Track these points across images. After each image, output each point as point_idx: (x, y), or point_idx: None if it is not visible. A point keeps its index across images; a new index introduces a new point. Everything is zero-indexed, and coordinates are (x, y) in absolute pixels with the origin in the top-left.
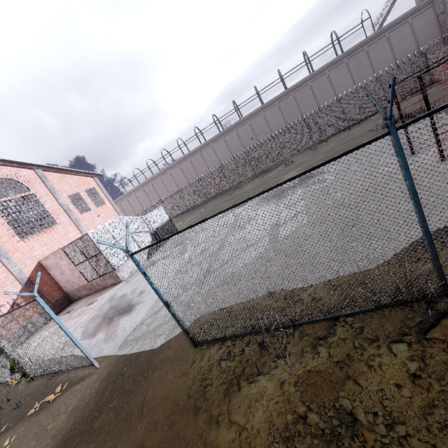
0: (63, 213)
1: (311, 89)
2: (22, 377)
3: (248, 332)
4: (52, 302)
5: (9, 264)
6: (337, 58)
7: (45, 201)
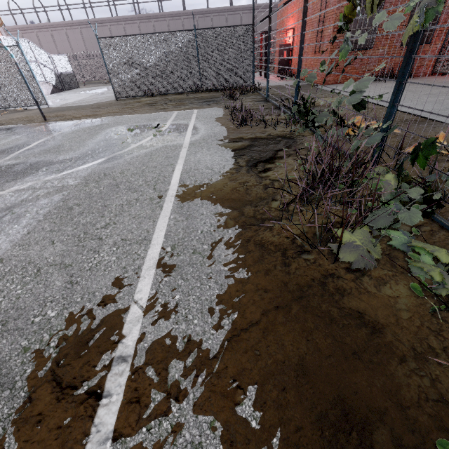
0: None
1: (226, 21)
2: None
3: (142, 96)
4: None
5: None
6: (251, 5)
7: None
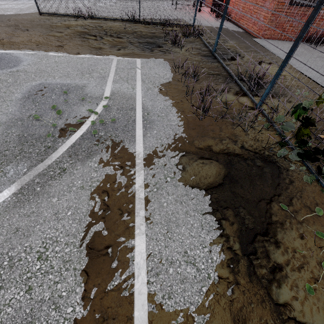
0: None
1: None
2: None
3: (71, 15)
4: None
5: None
6: None
7: None
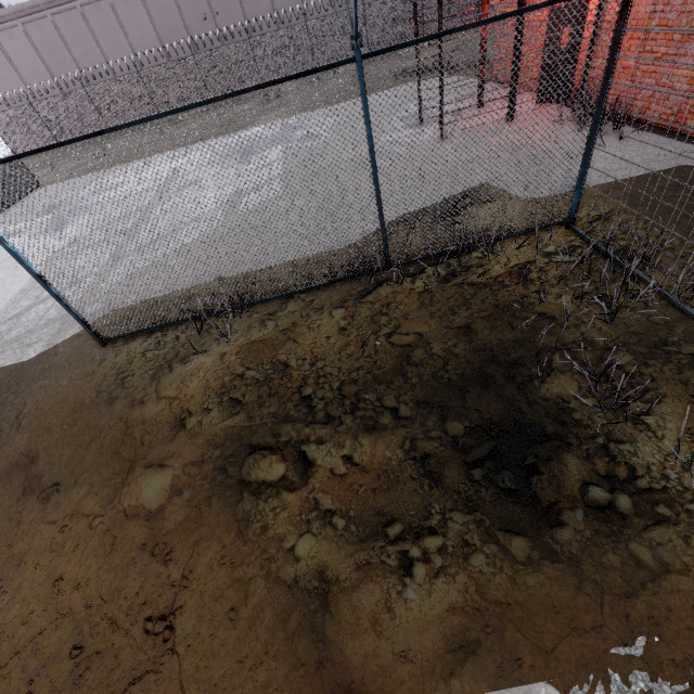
0: None
1: None
2: None
3: (185, 319)
4: None
5: None
6: None
7: None
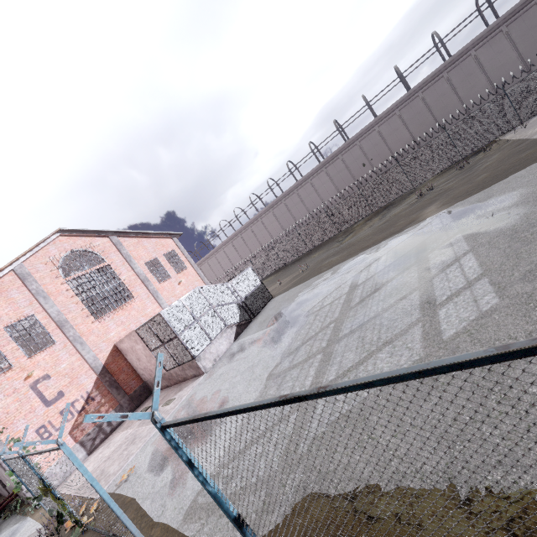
0: (140, 285)
1: (448, 82)
2: (73, 526)
3: None
4: (130, 393)
5: (83, 350)
6: (488, 28)
7: (120, 273)
